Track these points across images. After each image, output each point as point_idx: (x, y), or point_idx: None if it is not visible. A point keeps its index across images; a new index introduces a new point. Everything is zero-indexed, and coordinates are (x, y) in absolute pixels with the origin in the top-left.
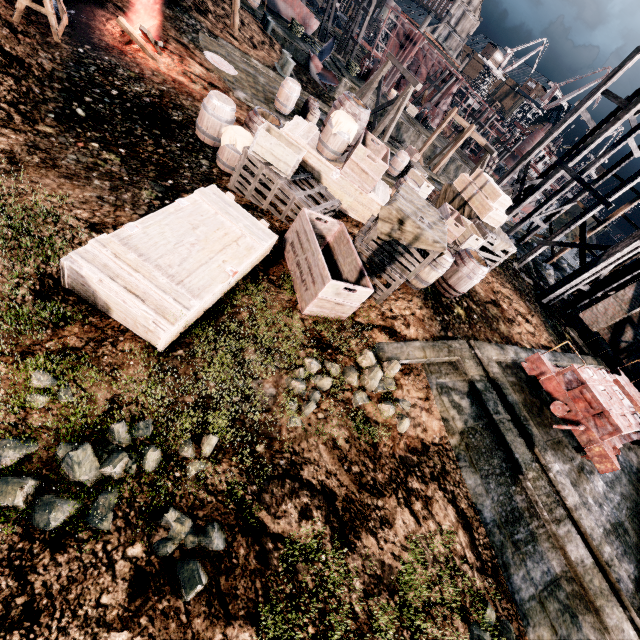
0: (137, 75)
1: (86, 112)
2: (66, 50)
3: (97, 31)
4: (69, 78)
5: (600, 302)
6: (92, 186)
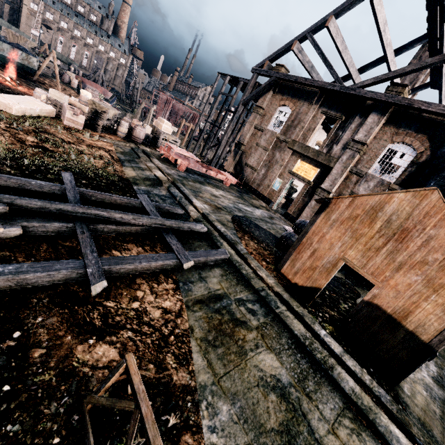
0: (8, 88)
1: None
2: None
3: None
4: None
5: (228, 160)
6: None
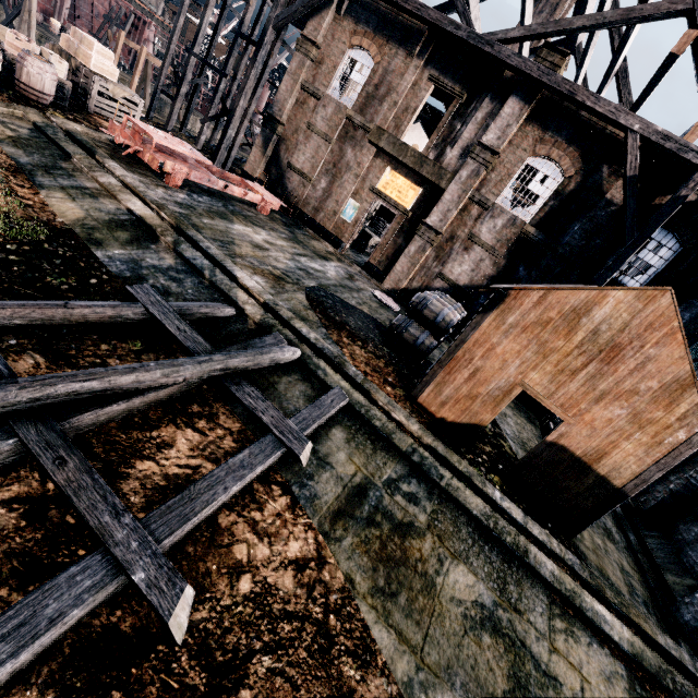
0: None
1: None
2: None
3: None
4: None
5: (251, 154)
6: None
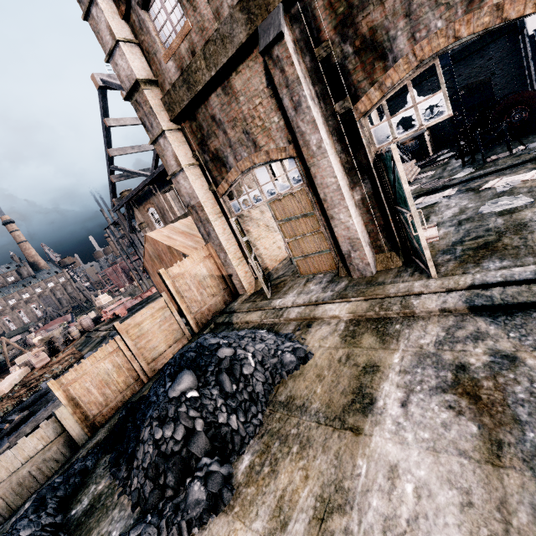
0: None
1: None
2: None
3: None
4: None
5: None
6: None
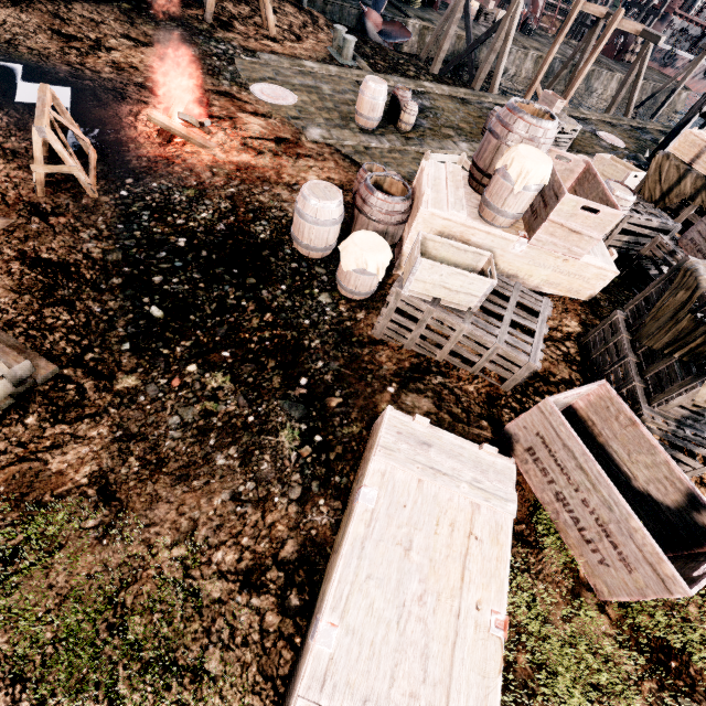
0: (196, 190)
1: (162, 306)
2: (108, 205)
3: (131, 145)
4: (125, 255)
5: None
6: (217, 474)
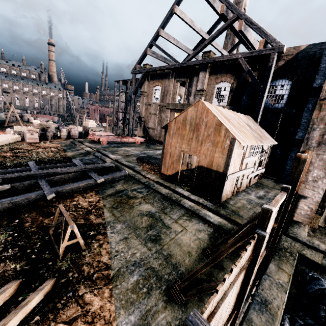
0: None
1: None
2: None
3: None
4: None
5: (137, 130)
6: None
